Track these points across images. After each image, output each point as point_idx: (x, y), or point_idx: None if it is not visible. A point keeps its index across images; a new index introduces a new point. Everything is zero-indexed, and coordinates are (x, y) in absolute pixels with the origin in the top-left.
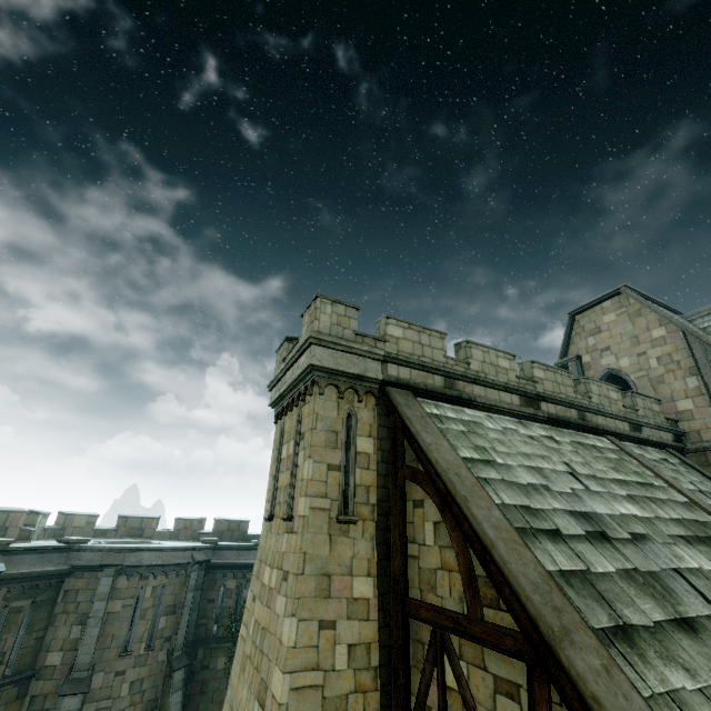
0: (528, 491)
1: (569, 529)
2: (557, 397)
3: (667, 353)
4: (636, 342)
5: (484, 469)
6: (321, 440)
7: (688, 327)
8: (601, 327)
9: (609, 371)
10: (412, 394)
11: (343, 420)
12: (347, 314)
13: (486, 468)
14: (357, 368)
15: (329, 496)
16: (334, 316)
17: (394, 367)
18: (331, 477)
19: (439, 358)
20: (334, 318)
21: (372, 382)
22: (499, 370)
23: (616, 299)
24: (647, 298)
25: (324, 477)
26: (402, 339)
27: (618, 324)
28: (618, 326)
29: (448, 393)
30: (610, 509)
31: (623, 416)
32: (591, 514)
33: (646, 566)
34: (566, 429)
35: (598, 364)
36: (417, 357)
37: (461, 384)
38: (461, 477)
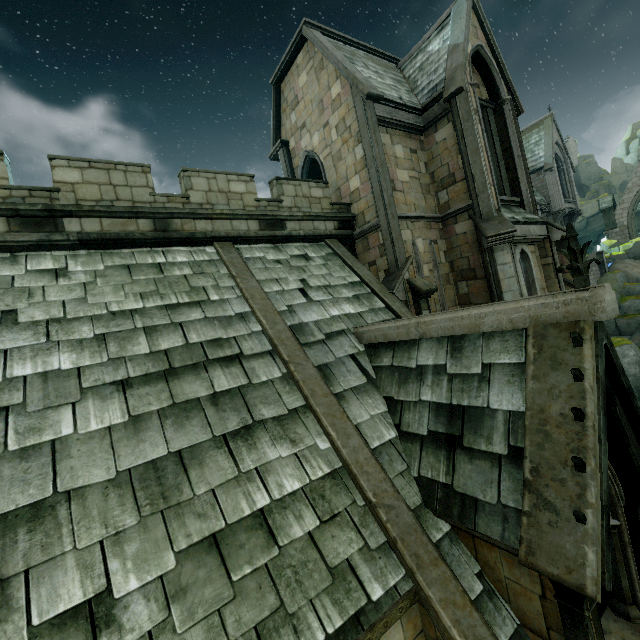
0: None
1: None
2: (97, 207)
3: (342, 118)
4: (321, 109)
5: None
6: None
7: (350, 72)
8: (298, 95)
9: (308, 155)
10: None
11: None
12: None
13: None
14: None
15: None
16: None
17: None
18: None
19: None
20: None
21: None
22: None
23: (305, 48)
24: (345, 41)
25: None
26: None
27: (309, 88)
28: (309, 89)
29: None
30: None
31: (245, 213)
32: None
33: None
34: (133, 248)
35: (299, 149)
36: None
37: None
38: None
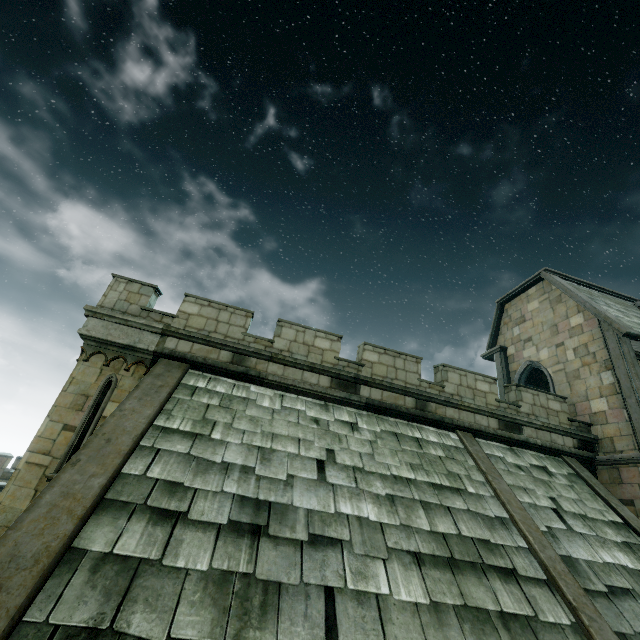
0: (208, 469)
1: (205, 514)
2: (384, 382)
3: (583, 344)
4: (555, 331)
5: (176, 441)
6: (67, 402)
7: (600, 312)
8: (525, 315)
9: (530, 364)
10: (186, 367)
11: (99, 385)
12: (140, 292)
13: (180, 440)
14: (129, 339)
15: (53, 453)
16: (125, 293)
17: (175, 340)
18: (63, 436)
19: (235, 334)
20: (125, 294)
21: (146, 353)
22: (312, 350)
23: (539, 285)
24: (580, 283)
25: (56, 435)
26: (196, 315)
27: (540, 312)
28: (540, 314)
29: (231, 369)
30: (323, 505)
31: (488, 410)
32: (277, 506)
33: (276, 574)
34: (396, 418)
35: (520, 357)
36: (207, 332)
37: (253, 361)
38: (111, 442)
